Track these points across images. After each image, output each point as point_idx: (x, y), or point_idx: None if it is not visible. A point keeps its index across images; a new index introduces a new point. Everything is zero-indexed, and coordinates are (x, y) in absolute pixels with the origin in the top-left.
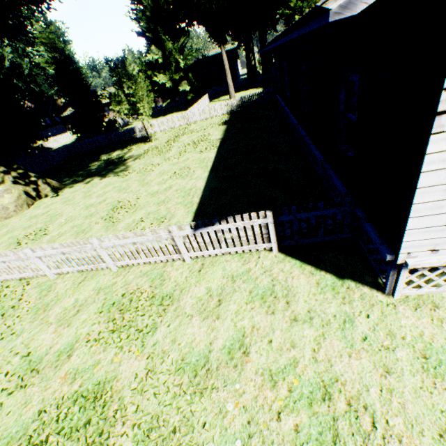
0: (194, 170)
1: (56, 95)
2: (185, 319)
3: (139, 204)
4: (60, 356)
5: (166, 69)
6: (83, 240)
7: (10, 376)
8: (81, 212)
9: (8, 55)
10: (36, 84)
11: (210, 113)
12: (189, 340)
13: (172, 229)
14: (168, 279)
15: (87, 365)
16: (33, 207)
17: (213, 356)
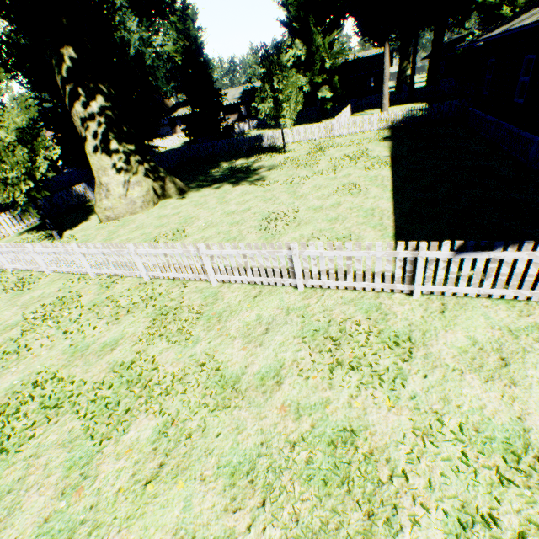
0: (365, 188)
1: (170, 92)
2: (451, 373)
3: (300, 218)
4: (264, 380)
5: (306, 69)
6: (279, 243)
7: (201, 389)
8: (222, 219)
9: (134, 42)
10: (154, 78)
11: (362, 125)
12: (475, 405)
13: (422, 246)
14: (392, 315)
15: (311, 401)
16: (158, 206)
17: (536, 439)
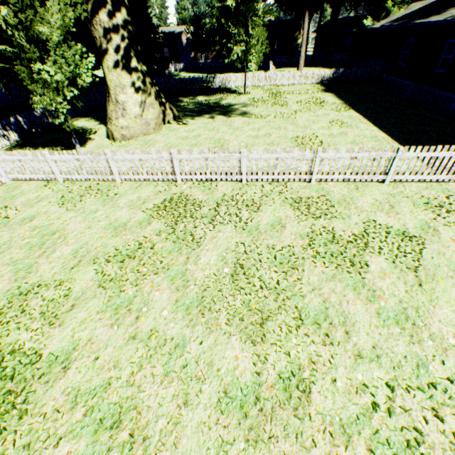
0: (352, 123)
1: None
2: None
3: (324, 141)
4: (424, 230)
5: None
6: (387, 147)
7: (389, 239)
8: (252, 140)
9: None
10: None
11: (299, 79)
12: None
13: None
14: None
15: None
16: (166, 130)
17: None
